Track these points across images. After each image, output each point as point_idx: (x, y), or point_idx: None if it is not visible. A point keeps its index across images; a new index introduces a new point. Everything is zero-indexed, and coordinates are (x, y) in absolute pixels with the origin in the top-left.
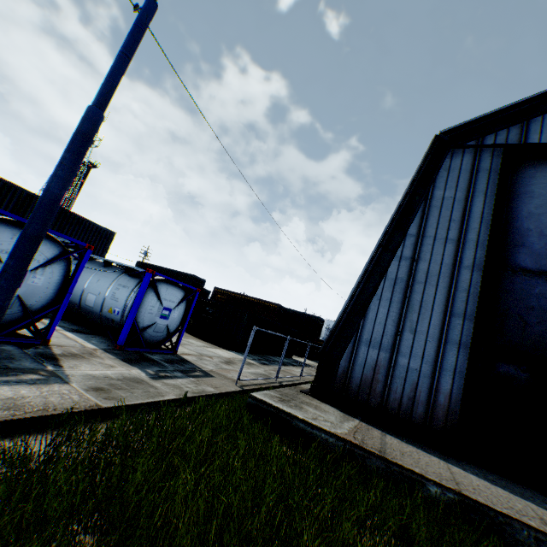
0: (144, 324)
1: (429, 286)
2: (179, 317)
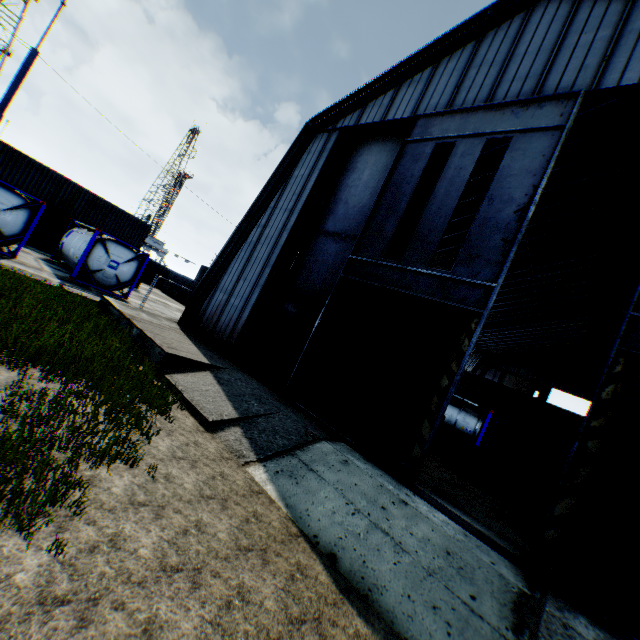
0: (95, 268)
1: (264, 246)
2: (130, 272)
